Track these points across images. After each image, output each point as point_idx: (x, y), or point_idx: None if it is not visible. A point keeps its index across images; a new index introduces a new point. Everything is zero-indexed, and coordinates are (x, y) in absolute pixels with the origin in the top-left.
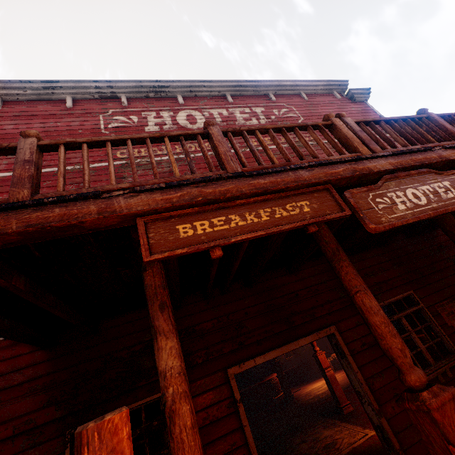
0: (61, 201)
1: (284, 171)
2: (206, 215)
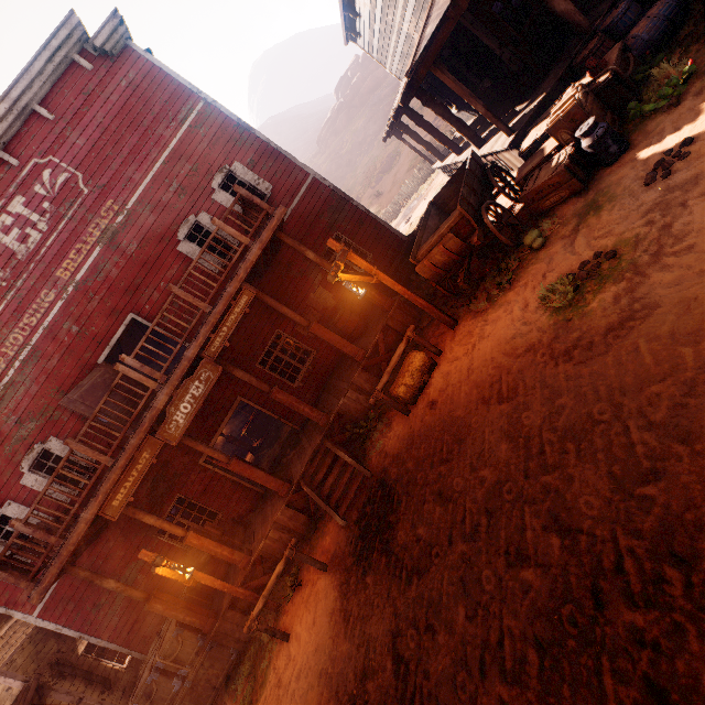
0: (72, 532)
1: (126, 448)
2: (117, 492)
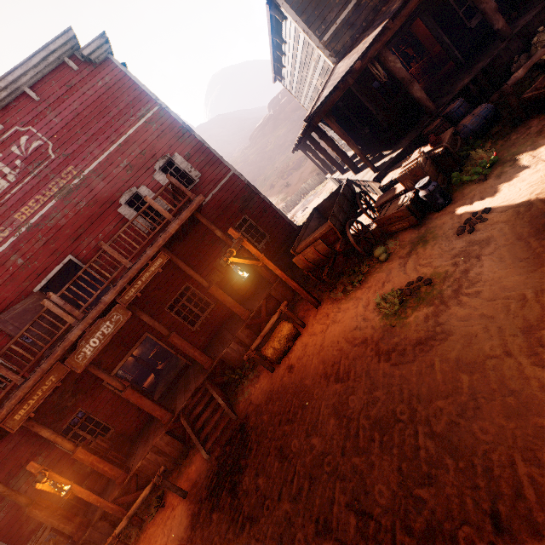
0: None
1: (36, 371)
2: (20, 407)
